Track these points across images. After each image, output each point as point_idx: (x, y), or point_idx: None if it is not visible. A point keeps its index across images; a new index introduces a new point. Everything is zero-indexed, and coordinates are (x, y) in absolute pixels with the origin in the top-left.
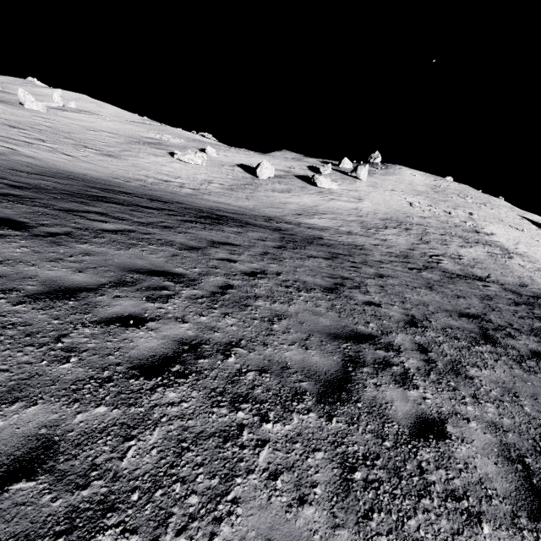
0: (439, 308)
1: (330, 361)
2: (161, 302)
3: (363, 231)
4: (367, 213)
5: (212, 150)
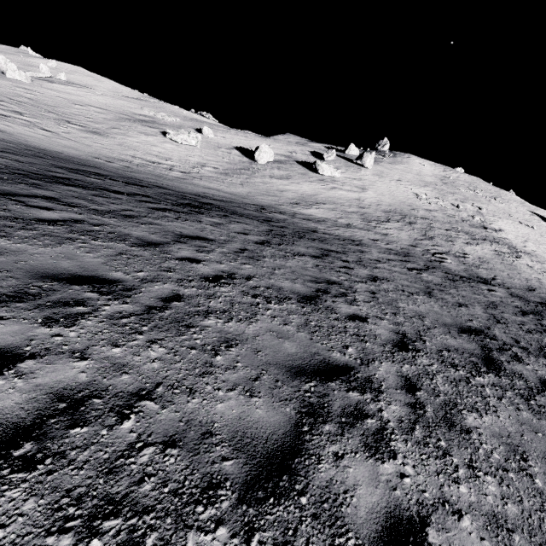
0: (437, 322)
1: (279, 416)
2: (63, 325)
3: (363, 224)
4: (369, 204)
5: (209, 131)
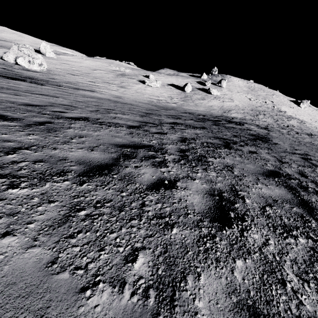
0: None
1: None
2: None
3: (253, 118)
4: (242, 107)
5: (152, 76)
